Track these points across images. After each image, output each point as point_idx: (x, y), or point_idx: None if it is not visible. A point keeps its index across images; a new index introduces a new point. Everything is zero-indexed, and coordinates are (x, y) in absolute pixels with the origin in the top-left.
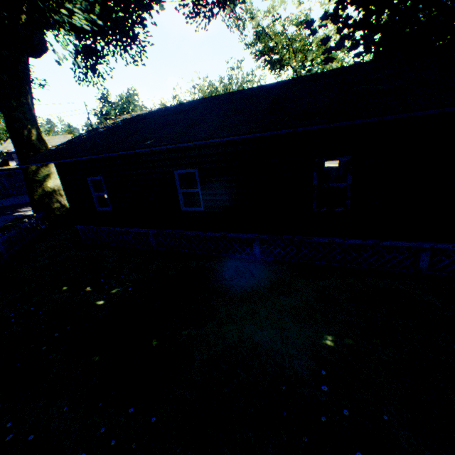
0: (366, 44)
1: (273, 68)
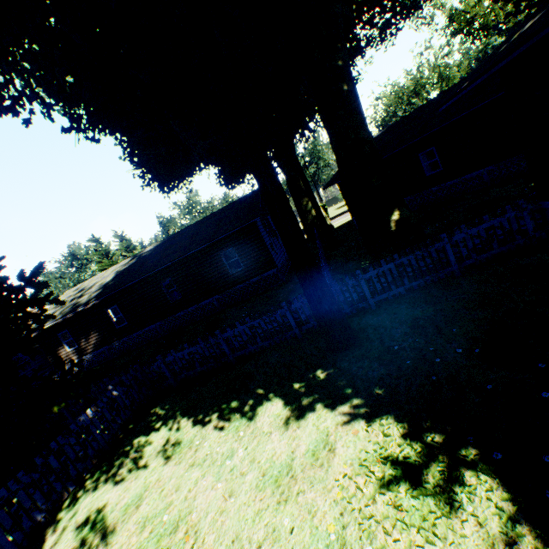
0: None
1: (476, 39)
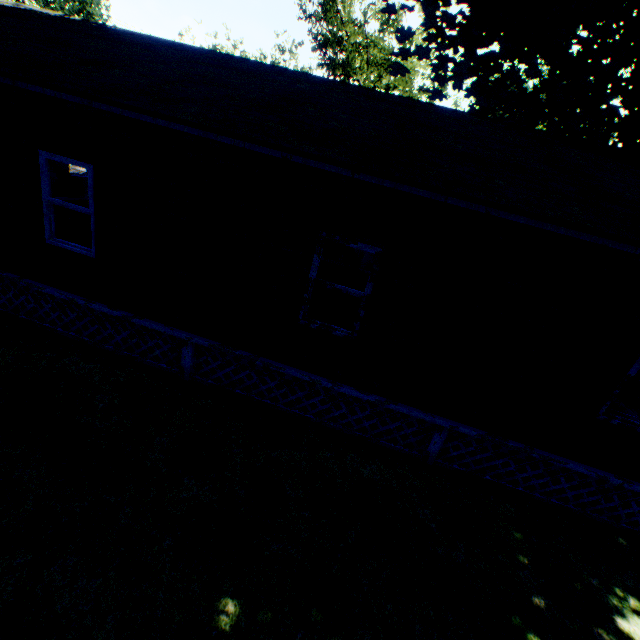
0: (459, 72)
1: (333, 71)
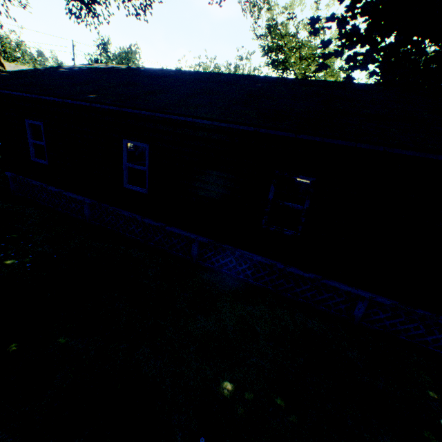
0: (365, 61)
1: (276, 67)
